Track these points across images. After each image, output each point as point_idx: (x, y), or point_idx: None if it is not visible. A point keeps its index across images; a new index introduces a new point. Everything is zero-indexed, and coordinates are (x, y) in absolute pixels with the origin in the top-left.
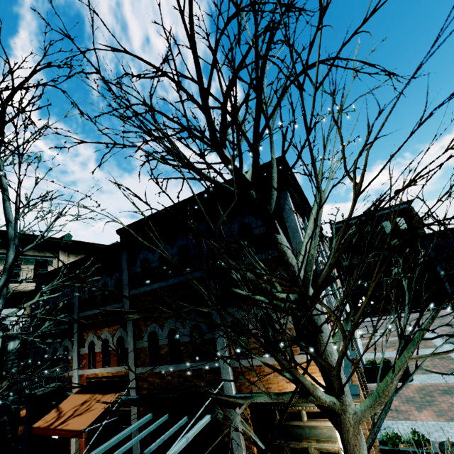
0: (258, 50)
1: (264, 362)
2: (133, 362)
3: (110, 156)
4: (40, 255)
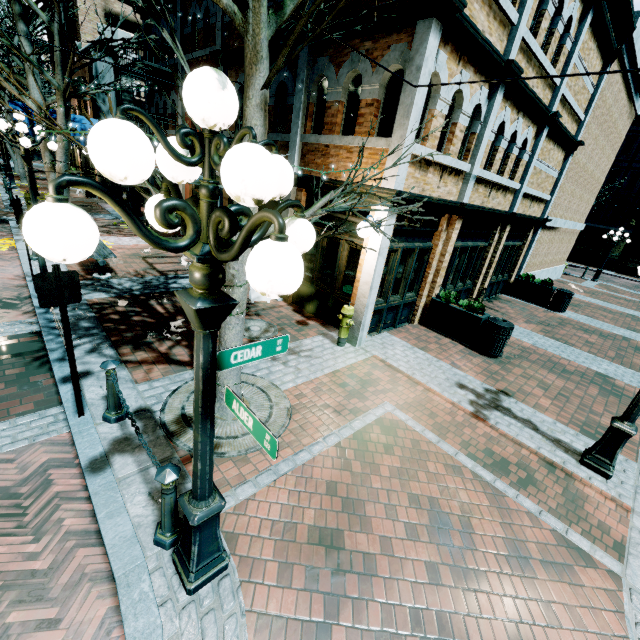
0: None
1: None
2: None
3: None
4: None
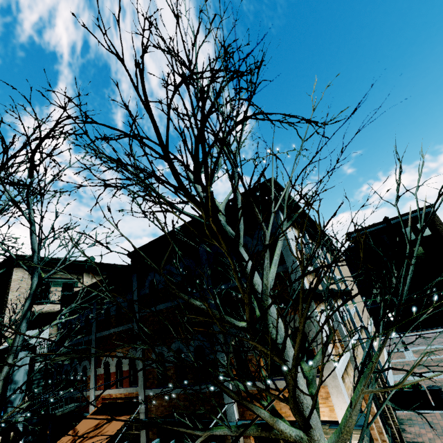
0: (214, 101)
1: (243, 390)
2: (142, 384)
3: (105, 195)
4: (67, 278)
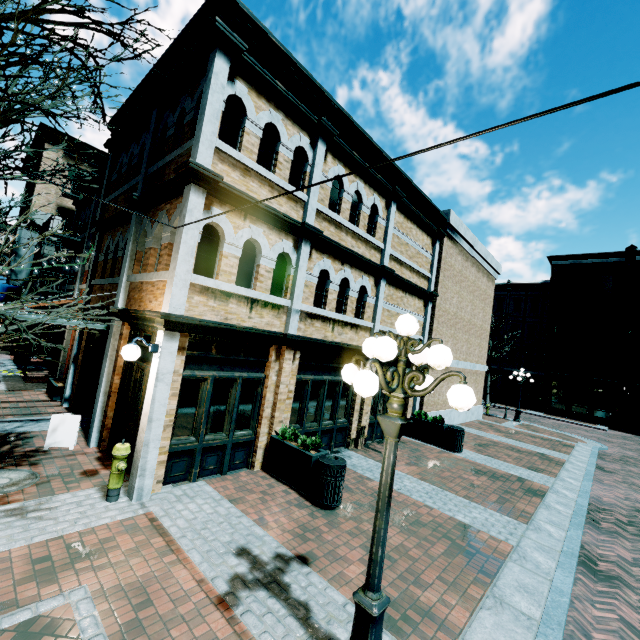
0: None
1: None
2: (90, 273)
3: None
4: None
